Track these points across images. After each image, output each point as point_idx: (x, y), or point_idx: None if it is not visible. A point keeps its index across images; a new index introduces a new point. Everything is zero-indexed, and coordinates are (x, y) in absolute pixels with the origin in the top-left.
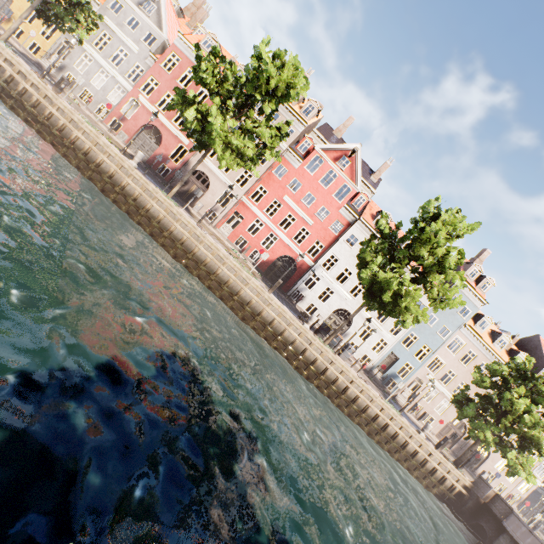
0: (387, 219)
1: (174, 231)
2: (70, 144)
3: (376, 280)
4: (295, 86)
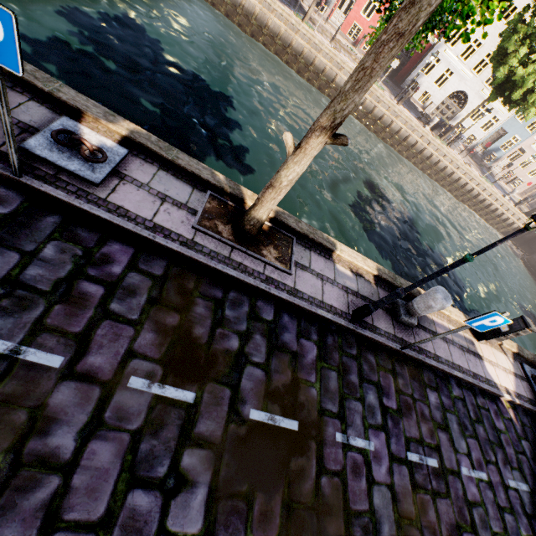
0: None
1: (316, 63)
2: None
3: (511, 77)
4: None
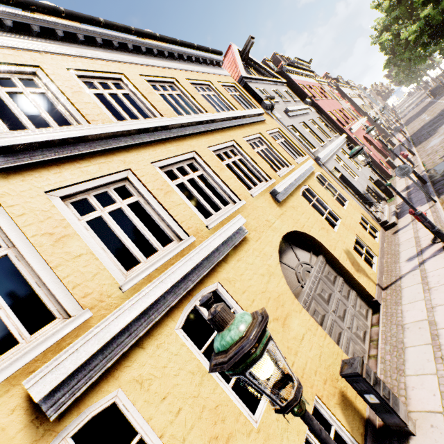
0: None
1: None
2: None
3: None
4: None
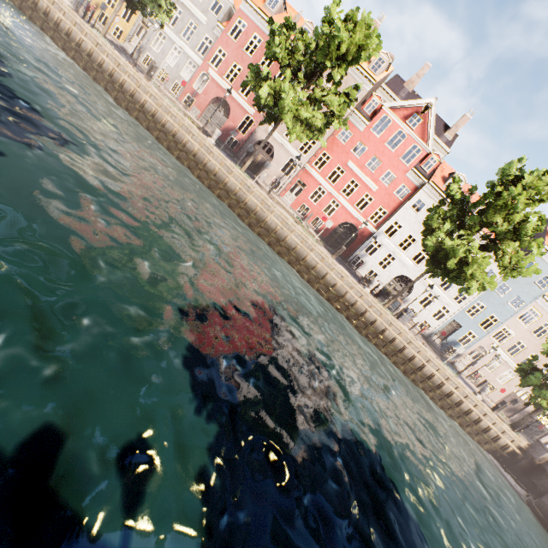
0: (459, 184)
1: (248, 202)
2: (162, 128)
3: (441, 247)
4: (366, 47)
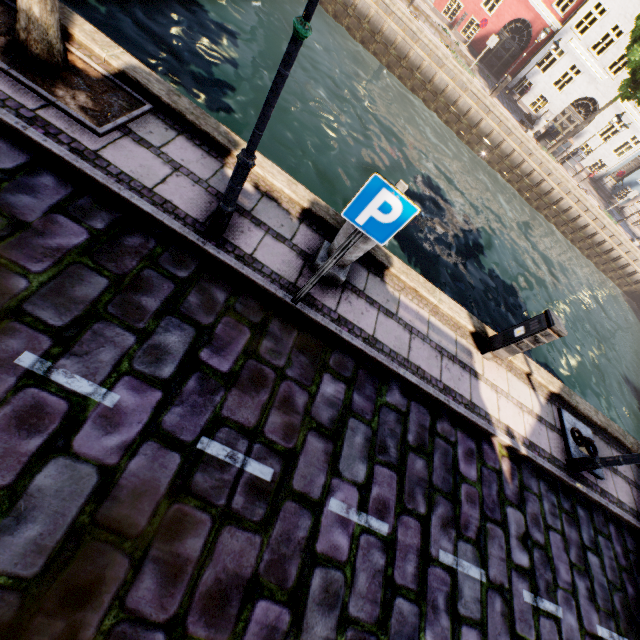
0: None
1: (386, 31)
2: None
3: None
4: None
